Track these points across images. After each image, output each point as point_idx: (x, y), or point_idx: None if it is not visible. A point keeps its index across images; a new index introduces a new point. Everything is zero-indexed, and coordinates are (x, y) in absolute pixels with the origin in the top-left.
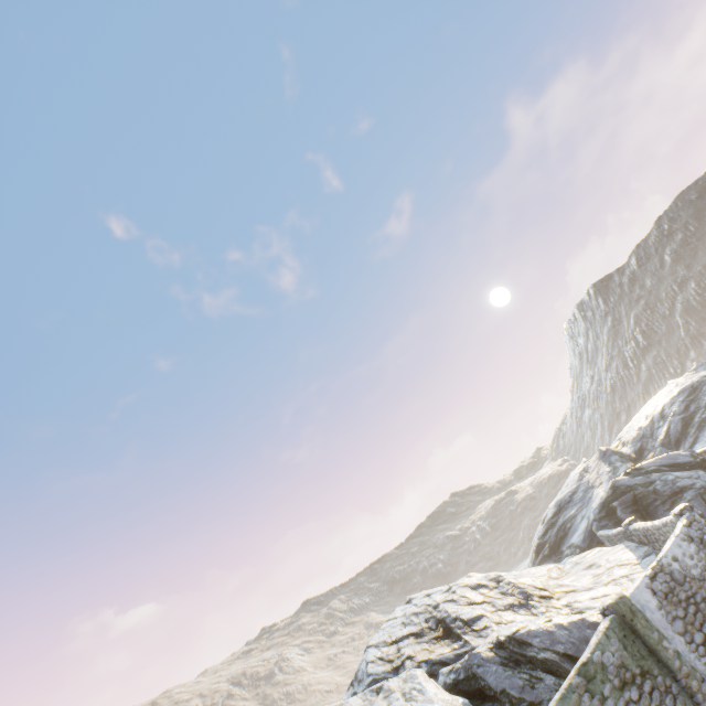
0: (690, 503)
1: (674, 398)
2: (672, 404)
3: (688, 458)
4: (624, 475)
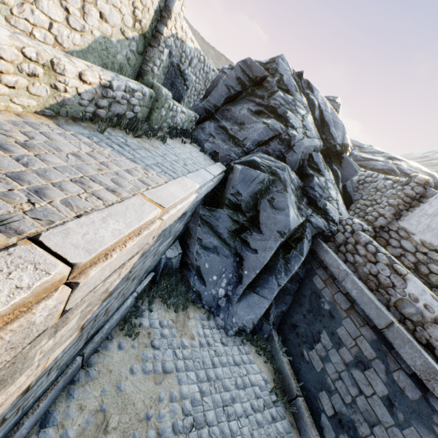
0: (261, 125)
1: (418, 169)
2: (410, 167)
3: (340, 141)
4: (295, 73)
